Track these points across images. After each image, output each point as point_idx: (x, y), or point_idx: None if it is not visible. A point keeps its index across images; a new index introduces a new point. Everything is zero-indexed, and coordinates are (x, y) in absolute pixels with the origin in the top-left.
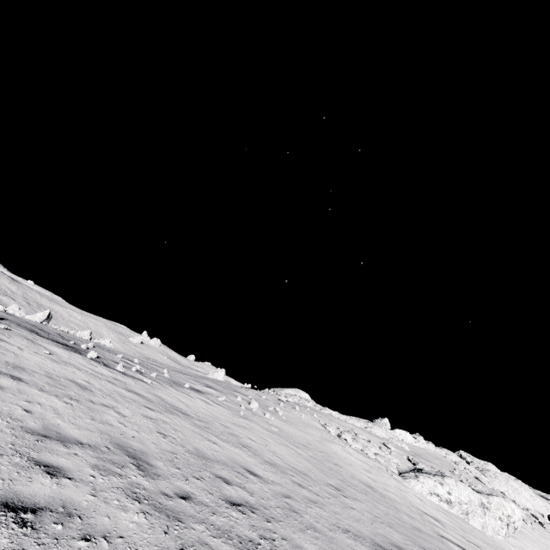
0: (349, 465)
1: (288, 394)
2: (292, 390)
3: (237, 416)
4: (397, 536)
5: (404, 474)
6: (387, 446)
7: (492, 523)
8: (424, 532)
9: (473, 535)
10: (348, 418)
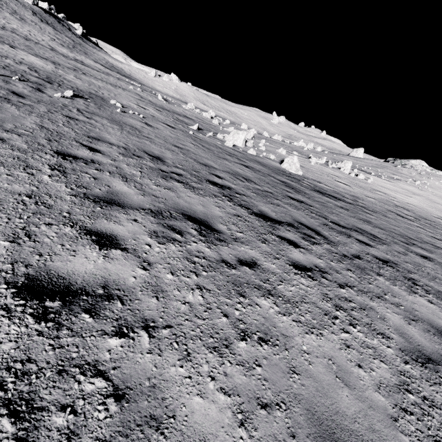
0: None
1: (413, 164)
2: (416, 162)
3: (420, 190)
4: None
5: None
6: None
7: None
8: None
9: None
10: None
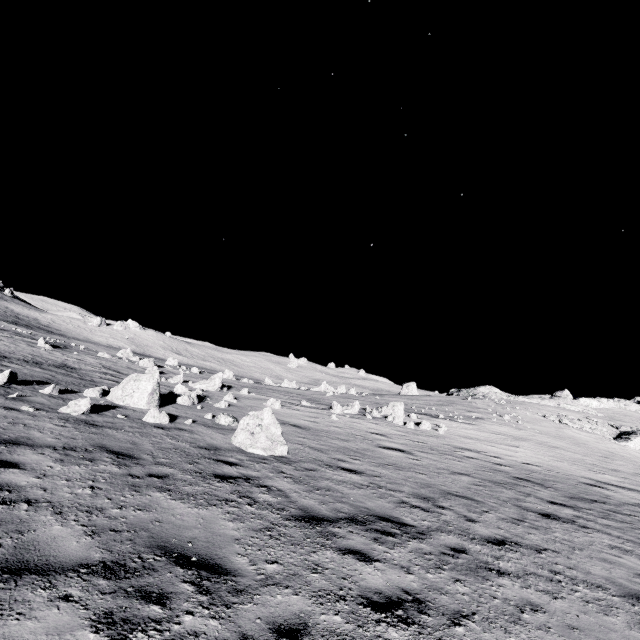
0: (587, 442)
1: (484, 392)
2: (485, 388)
3: (517, 429)
4: None
5: (618, 439)
6: (590, 419)
7: None
8: None
9: None
10: (539, 401)
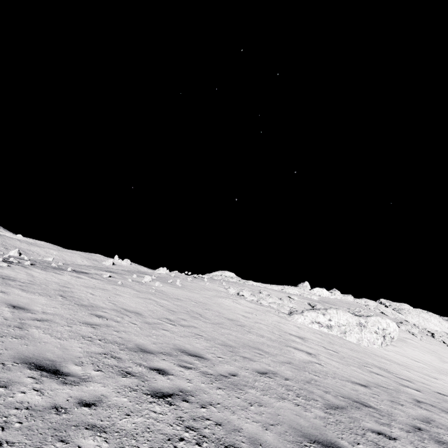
0: (226, 309)
1: (215, 275)
2: (219, 272)
3: (109, 284)
4: (202, 345)
5: (292, 313)
6: (291, 297)
7: (368, 337)
8: (263, 344)
9: (340, 346)
10: (268, 286)
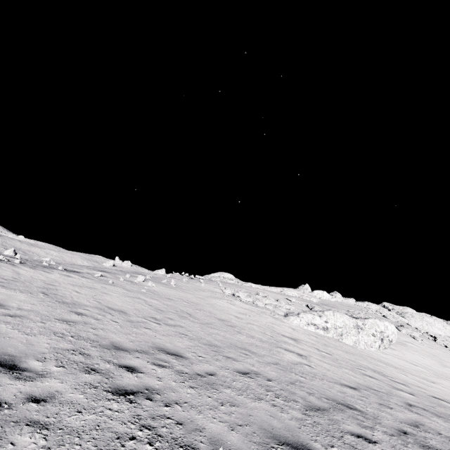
0: (219, 310)
1: (213, 276)
2: (217, 273)
3: (99, 283)
4: (184, 344)
5: (288, 314)
6: (288, 299)
7: (365, 339)
8: (252, 345)
9: (335, 348)
10: (267, 287)
